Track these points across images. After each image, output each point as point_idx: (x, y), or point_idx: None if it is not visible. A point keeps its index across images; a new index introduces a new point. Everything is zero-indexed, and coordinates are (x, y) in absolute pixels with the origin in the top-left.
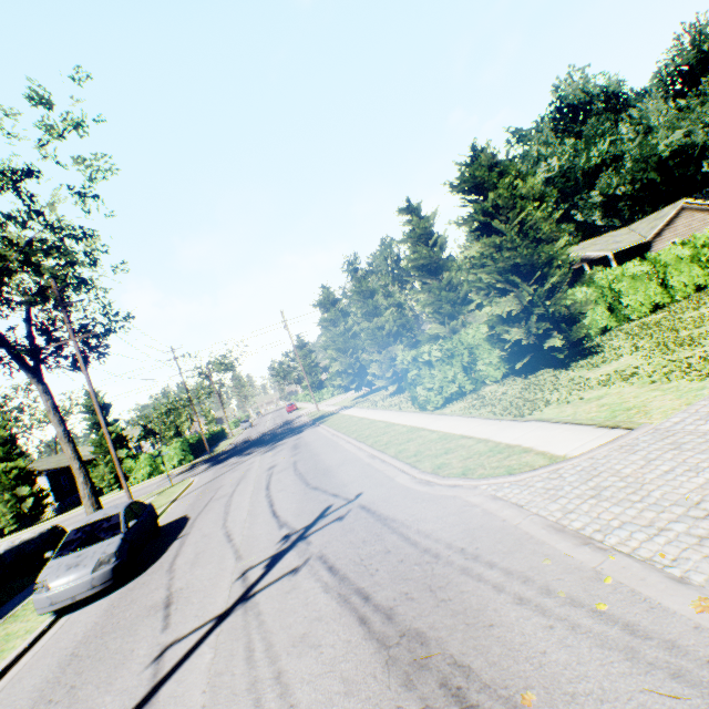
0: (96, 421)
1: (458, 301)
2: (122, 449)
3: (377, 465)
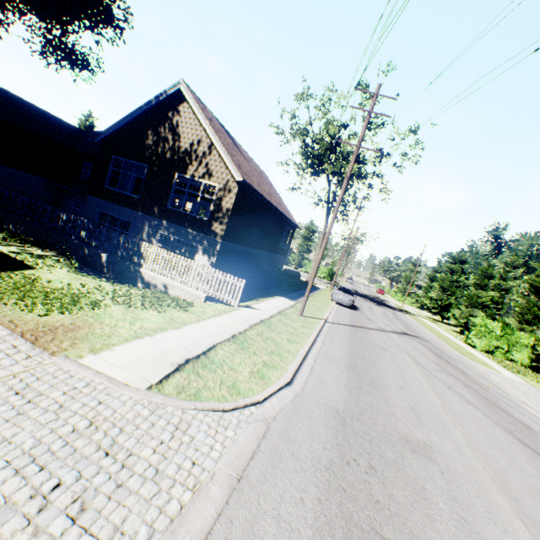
0: (307, 236)
1: (539, 318)
2: (307, 254)
3: (437, 341)
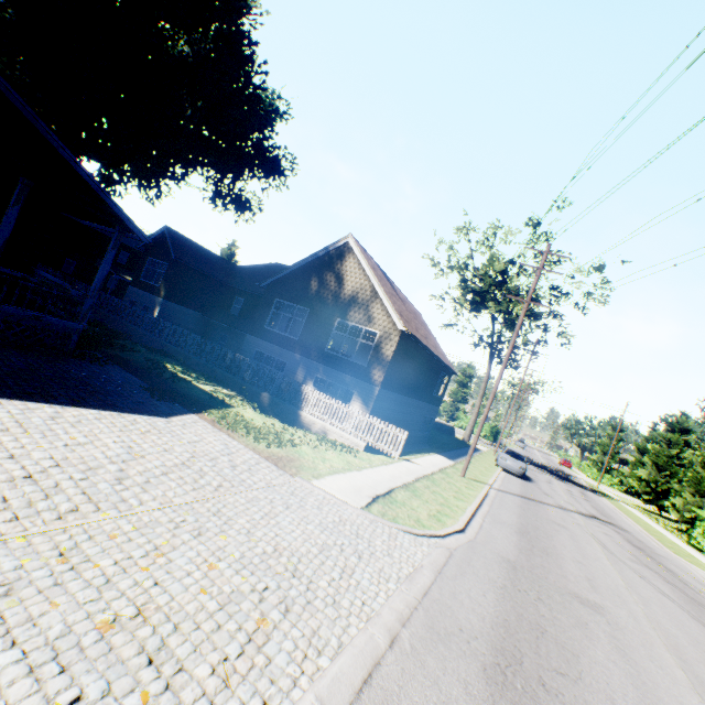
0: (462, 381)
1: None
2: (462, 404)
3: (642, 534)
